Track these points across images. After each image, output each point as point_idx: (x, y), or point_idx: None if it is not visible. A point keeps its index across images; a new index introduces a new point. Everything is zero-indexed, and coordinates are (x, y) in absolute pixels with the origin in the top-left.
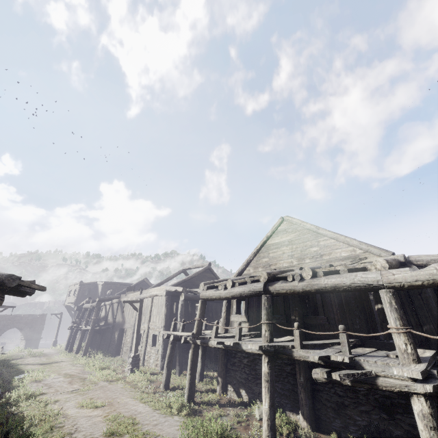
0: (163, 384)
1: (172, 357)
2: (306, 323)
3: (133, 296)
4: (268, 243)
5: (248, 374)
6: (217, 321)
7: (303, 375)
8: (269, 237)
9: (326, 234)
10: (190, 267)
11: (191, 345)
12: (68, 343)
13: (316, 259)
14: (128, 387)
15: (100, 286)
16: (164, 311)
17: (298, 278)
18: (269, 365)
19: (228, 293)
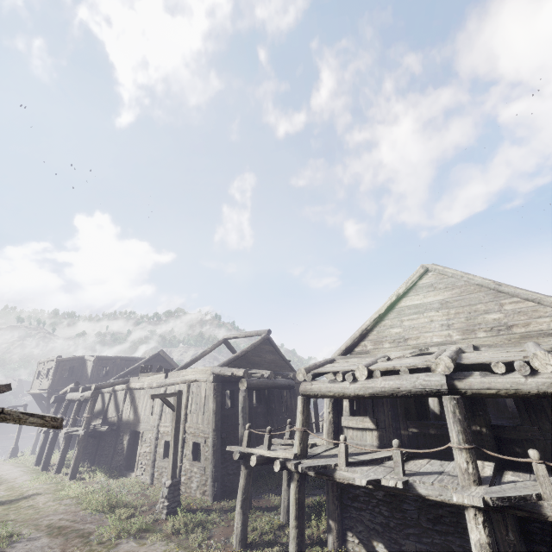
0: (237, 538)
1: (248, 491)
2: (496, 436)
3: (153, 381)
4: (400, 306)
5: (387, 517)
6: (345, 437)
7: (513, 529)
8: (402, 296)
9: (517, 293)
10: (236, 335)
11: (294, 476)
12: (40, 454)
13: (499, 331)
14: (174, 547)
15: (91, 363)
16: (213, 407)
17: (526, 369)
18: (487, 529)
19: (363, 389)
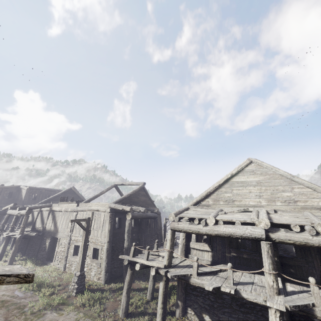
0: (123, 311)
1: (131, 283)
2: (281, 262)
3: (68, 207)
4: (232, 180)
5: (213, 302)
6: (198, 258)
7: (286, 314)
8: (234, 175)
9: (303, 183)
10: (123, 183)
11: (163, 278)
12: None
13: (289, 203)
14: (82, 316)
15: (24, 191)
16: (108, 227)
17: (313, 232)
18: (281, 320)
19: (212, 231)
